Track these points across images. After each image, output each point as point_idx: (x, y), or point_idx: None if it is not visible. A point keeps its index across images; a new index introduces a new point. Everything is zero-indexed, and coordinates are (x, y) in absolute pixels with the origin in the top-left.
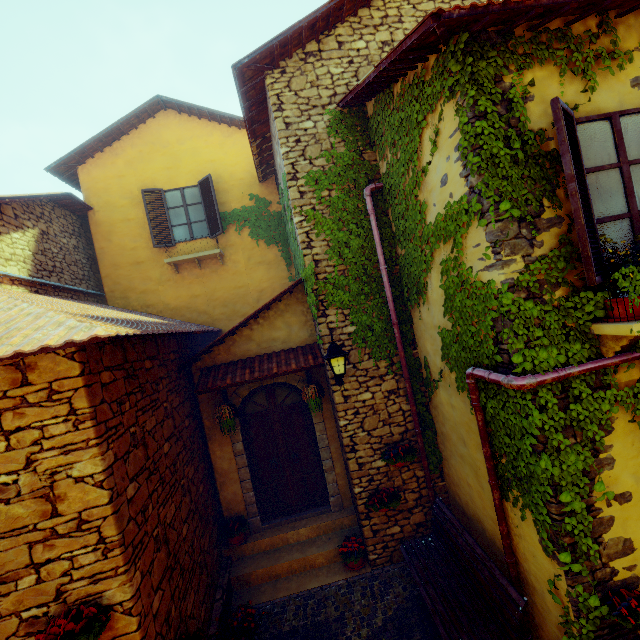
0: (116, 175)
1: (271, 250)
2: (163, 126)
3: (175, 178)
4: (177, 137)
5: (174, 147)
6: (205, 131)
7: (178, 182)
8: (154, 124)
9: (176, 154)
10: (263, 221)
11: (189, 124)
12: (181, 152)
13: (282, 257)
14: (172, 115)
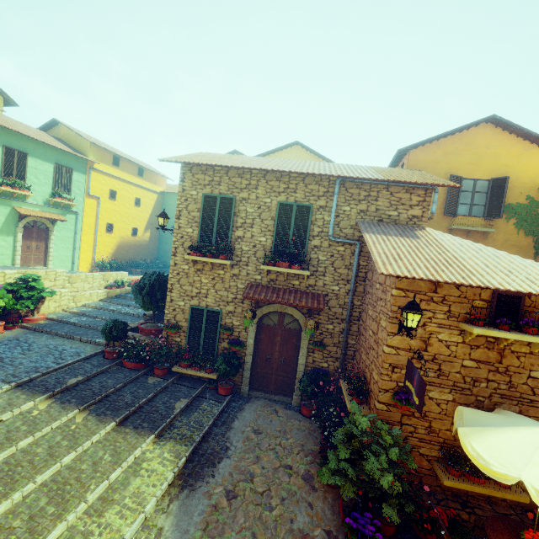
0: (433, 160)
1: (526, 239)
2: (479, 134)
3: (473, 171)
4: (487, 143)
5: (482, 150)
6: (510, 143)
7: (475, 174)
8: (473, 131)
9: (481, 155)
10: (529, 217)
11: (500, 136)
12: (485, 154)
13: (533, 246)
14: (489, 127)
